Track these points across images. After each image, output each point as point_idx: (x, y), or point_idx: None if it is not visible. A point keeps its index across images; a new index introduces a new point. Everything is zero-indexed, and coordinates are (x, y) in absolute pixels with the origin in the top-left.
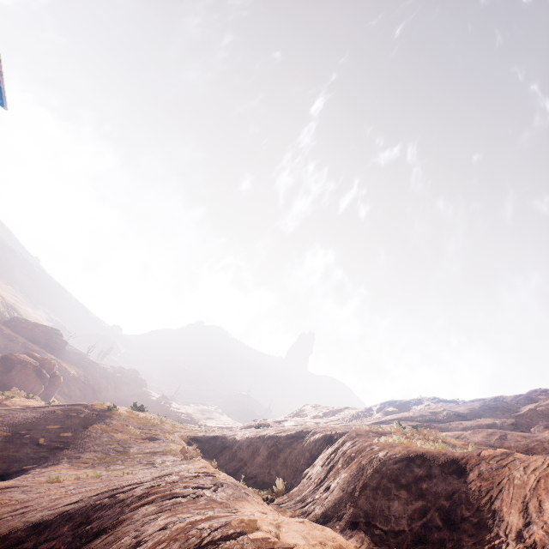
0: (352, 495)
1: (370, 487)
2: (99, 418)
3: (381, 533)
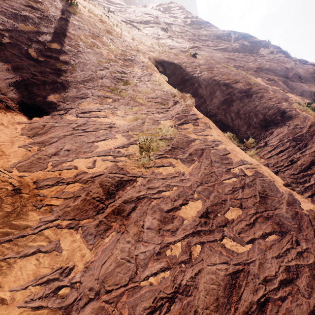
0: None
1: None
2: (68, 18)
3: None
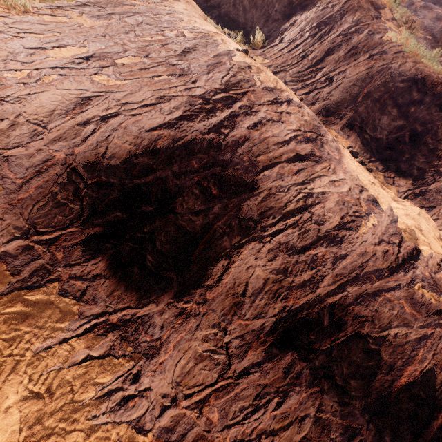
0: (355, 101)
1: (372, 99)
2: None
3: (368, 138)
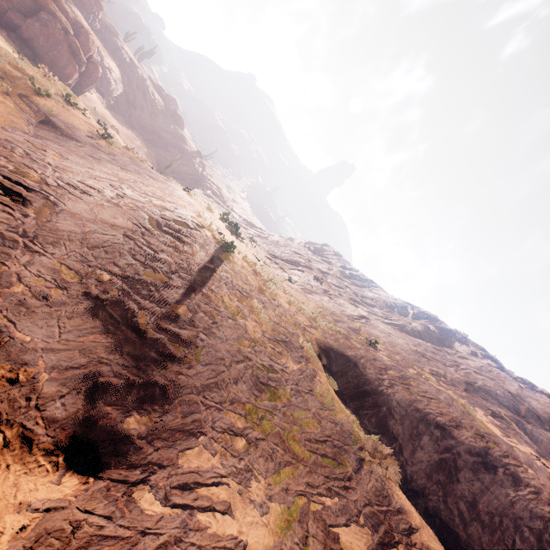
0: None
1: None
2: (217, 269)
3: None
